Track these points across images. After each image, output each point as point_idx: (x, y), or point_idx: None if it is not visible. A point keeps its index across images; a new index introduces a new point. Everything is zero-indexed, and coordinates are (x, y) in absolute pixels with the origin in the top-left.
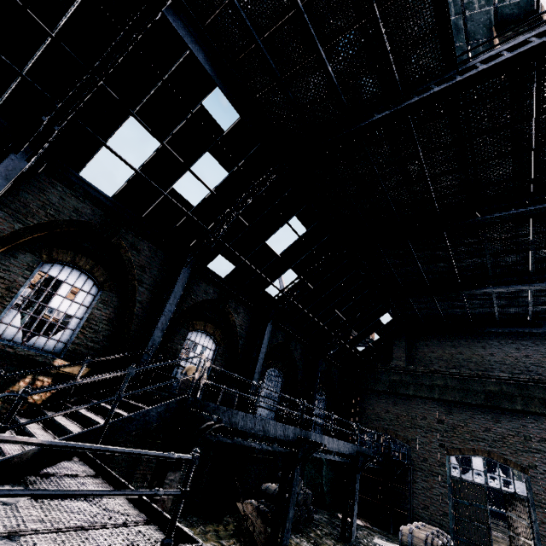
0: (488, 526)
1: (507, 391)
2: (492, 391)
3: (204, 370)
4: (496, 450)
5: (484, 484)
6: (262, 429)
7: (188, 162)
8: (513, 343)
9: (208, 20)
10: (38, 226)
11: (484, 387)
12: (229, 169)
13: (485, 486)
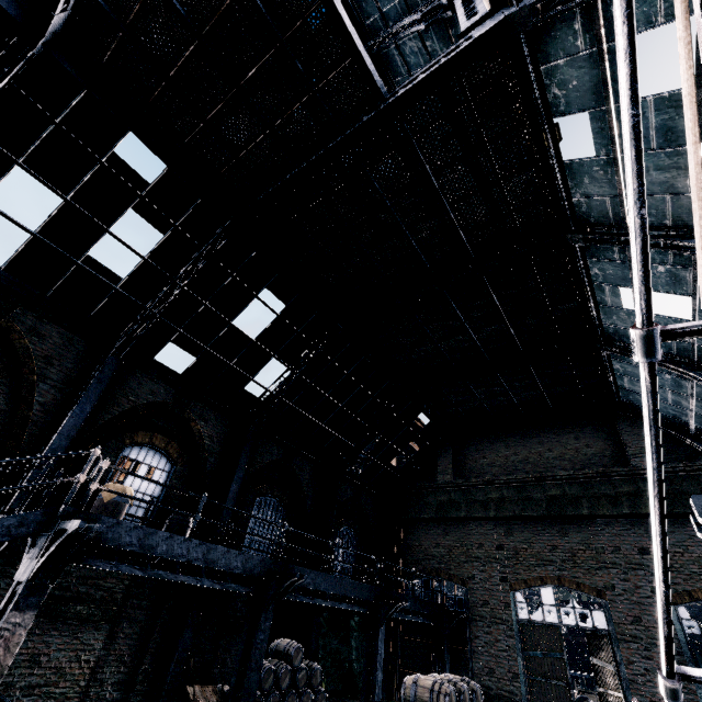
0: (567, 682)
1: (570, 493)
2: (554, 495)
3: (98, 472)
4: (567, 574)
5: (557, 623)
6: (202, 558)
7: (106, 222)
8: (571, 432)
9: (106, 57)
10: None
11: (544, 493)
12: (165, 230)
13: (559, 626)
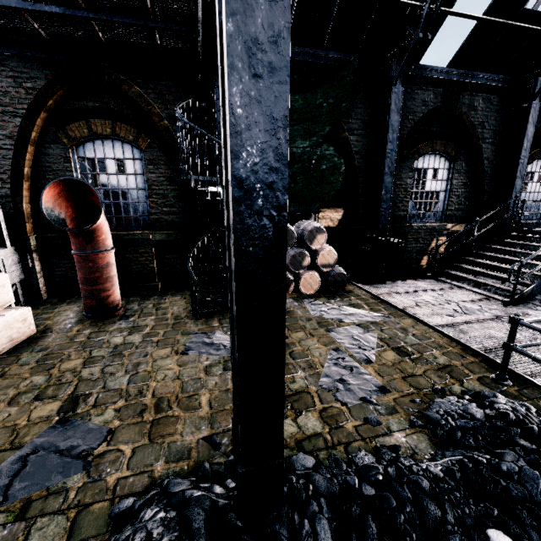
0: None
1: None
2: None
3: None
4: None
5: None
6: None
7: None
8: None
9: None
10: (409, 135)
11: None
12: None
13: None
